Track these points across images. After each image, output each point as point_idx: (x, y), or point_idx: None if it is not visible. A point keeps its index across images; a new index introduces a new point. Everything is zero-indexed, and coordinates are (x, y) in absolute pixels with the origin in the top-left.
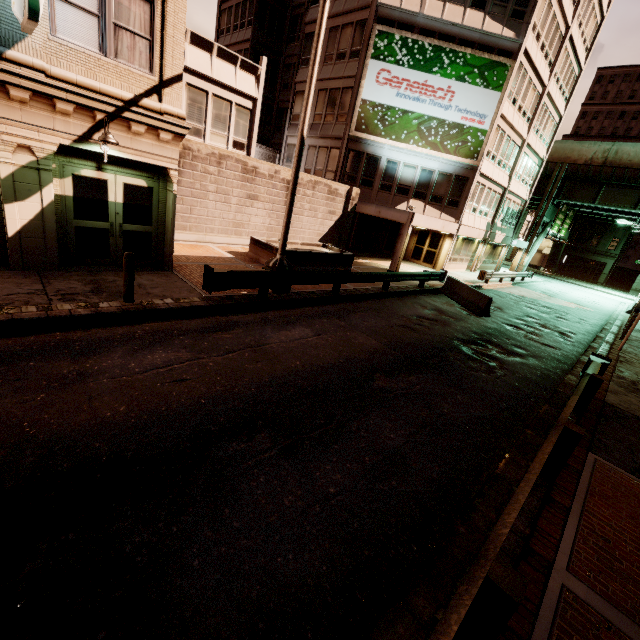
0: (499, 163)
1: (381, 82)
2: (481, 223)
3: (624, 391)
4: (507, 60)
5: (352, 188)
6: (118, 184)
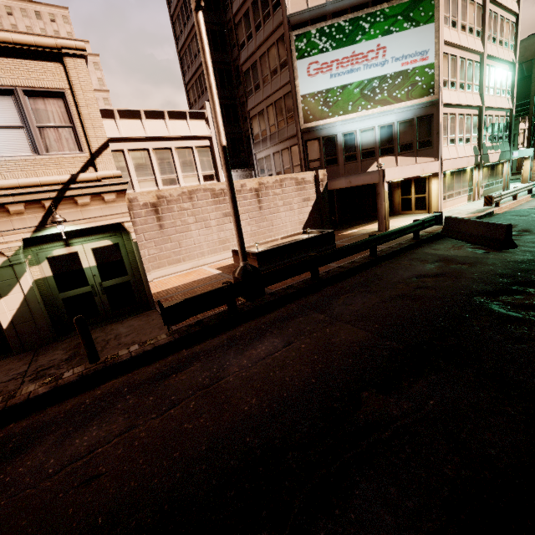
0: (462, 87)
1: (313, 74)
2: (466, 150)
3: None
4: None
5: (317, 171)
6: (87, 251)
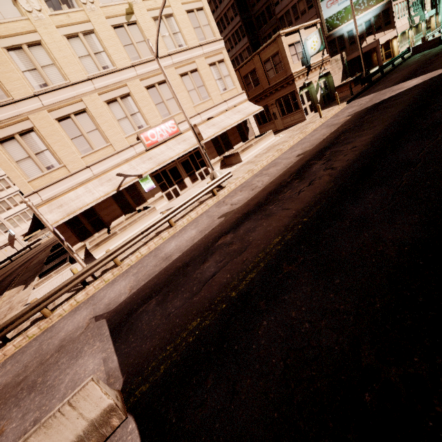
0: None
1: (329, 7)
2: (404, 21)
3: None
4: None
5: (342, 53)
6: (322, 83)
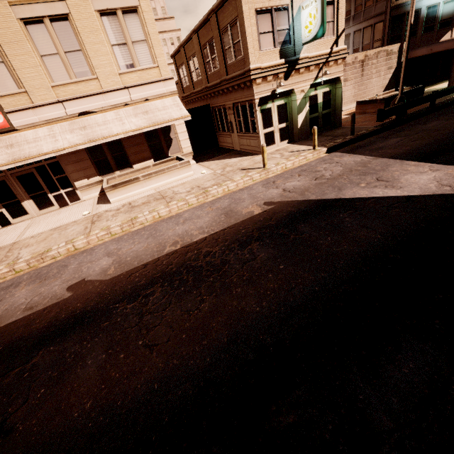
0: None
1: None
2: None
3: None
4: None
5: (402, 43)
6: (320, 94)
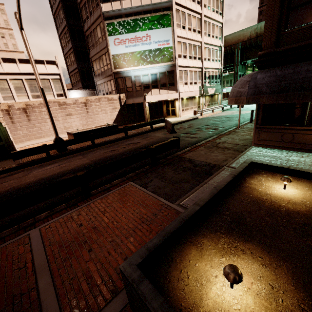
0: (190, 57)
1: (117, 44)
2: (194, 88)
3: (204, 149)
4: (168, 12)
5: (120, 95)
6: None
